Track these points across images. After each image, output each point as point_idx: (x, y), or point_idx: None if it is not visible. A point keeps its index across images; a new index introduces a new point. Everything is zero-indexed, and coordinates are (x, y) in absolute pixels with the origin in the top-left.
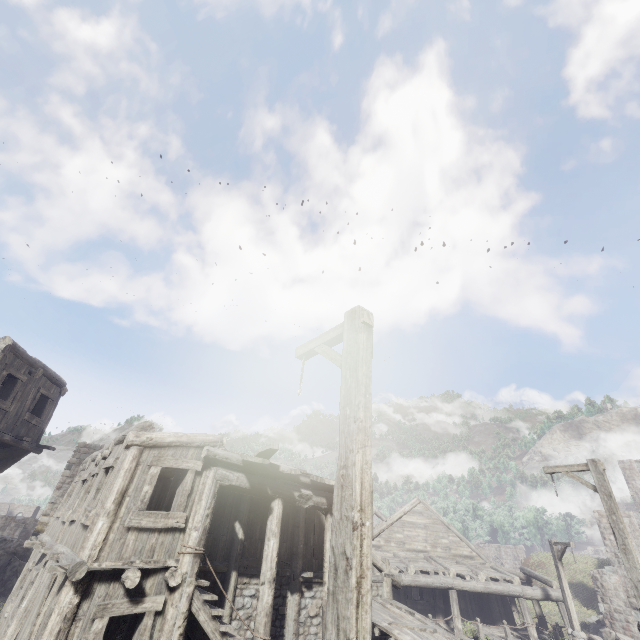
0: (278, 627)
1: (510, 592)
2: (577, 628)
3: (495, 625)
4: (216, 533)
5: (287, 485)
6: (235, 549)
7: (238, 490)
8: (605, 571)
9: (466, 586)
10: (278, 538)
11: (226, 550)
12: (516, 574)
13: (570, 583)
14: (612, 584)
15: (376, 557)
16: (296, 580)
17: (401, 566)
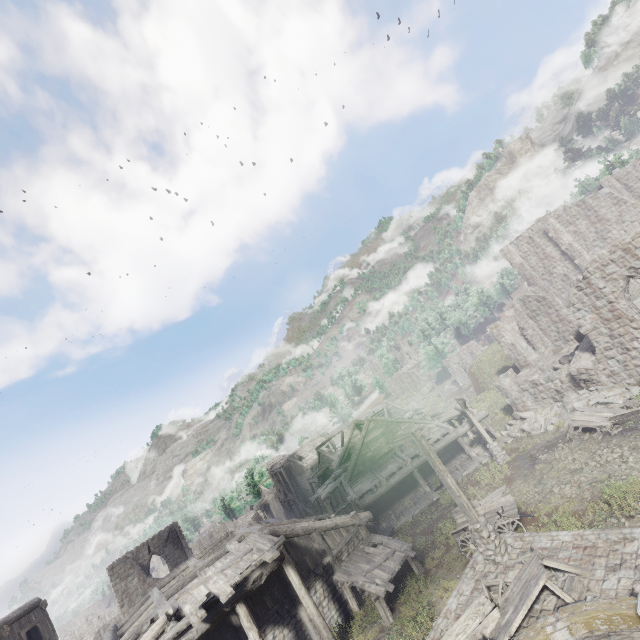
0: (302, 635)
1: (450, 441)
2: (491, 442)
3: (454, 458)
4: (221, 638)
5: (239, 588)
6: (241, 632)
7: (204, 635)
8: (501, 379)
9: (422, 461)
10: (254, 627)
11: (235, 638)
12: (454, 415)
13: (498, 371)
14: (508, 385)
15: (345, 522)
16: (296, 599)
17: (376, 482)
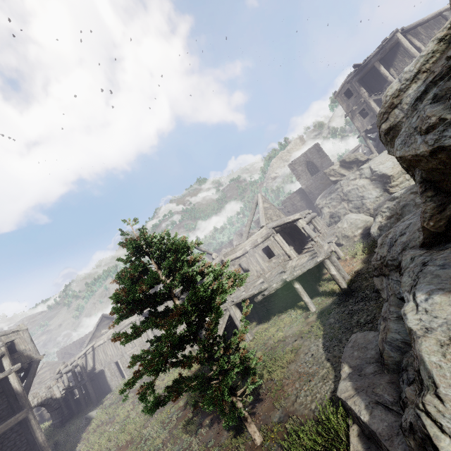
0: None
1: None
2: None
3: None
4: None
5: None
6: None
7: None
8: None
9: None
10: None
11: None
12: None
13: None
14: None
15: None
16: None
17: None
